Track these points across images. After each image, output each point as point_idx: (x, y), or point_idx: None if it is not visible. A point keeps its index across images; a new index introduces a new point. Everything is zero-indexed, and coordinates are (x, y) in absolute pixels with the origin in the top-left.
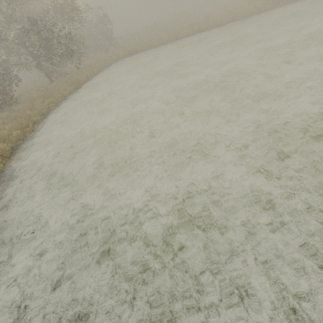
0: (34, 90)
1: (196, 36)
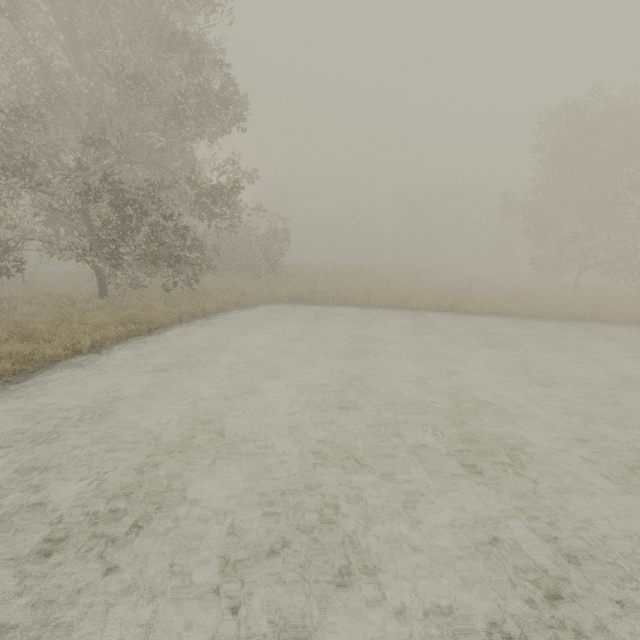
0: (52, 297)
1: (448, 316)
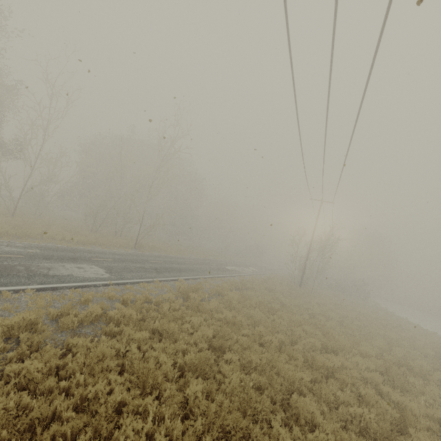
0: None
1: None
